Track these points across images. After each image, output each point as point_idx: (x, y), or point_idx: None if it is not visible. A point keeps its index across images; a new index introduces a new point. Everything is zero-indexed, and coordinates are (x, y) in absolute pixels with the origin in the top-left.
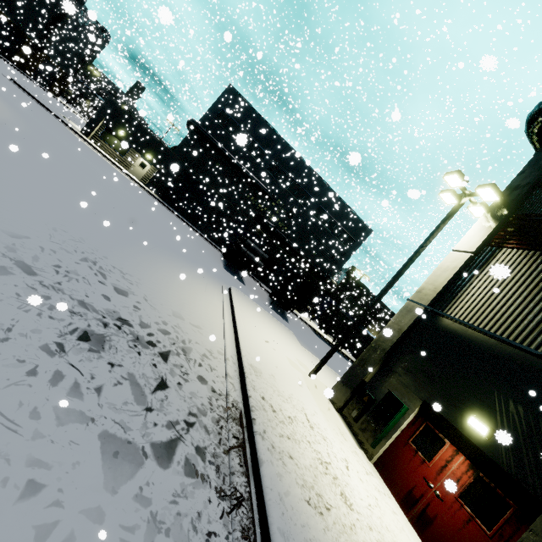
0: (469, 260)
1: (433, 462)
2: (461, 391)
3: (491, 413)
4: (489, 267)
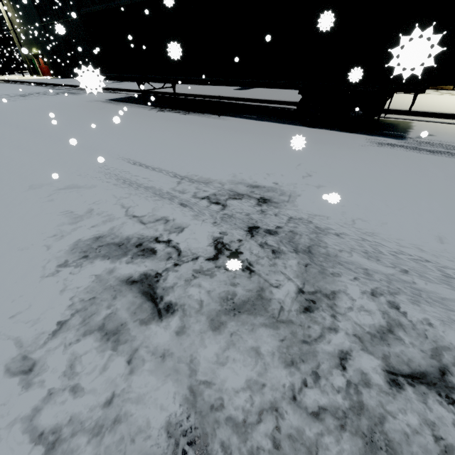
0: (3, 5)
1: (41, 64)
2: (31, 46)
3: (34, 46)
4: (7, 5)
